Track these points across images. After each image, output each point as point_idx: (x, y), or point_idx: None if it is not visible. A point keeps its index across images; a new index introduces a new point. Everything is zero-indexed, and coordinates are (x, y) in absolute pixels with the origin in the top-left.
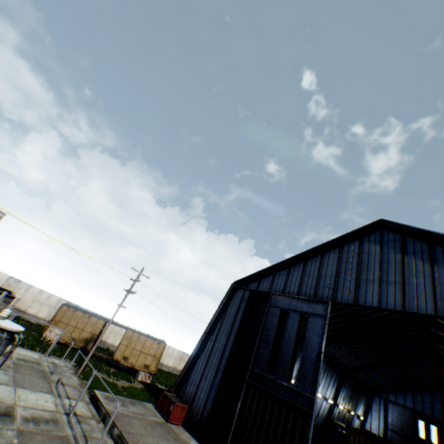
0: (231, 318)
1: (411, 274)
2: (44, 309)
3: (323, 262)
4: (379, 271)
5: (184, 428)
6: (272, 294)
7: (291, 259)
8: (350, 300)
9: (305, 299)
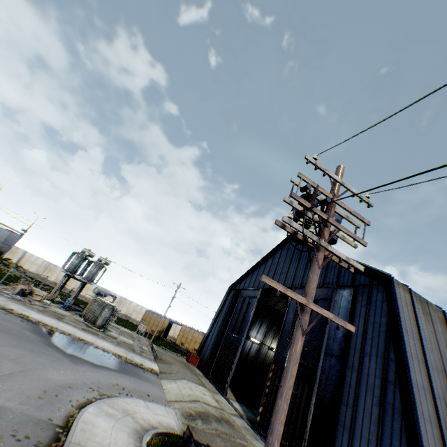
0: (226, 308)
1: (291, 266)
2: (139, 315)
3: (266, 266)
4: (282, 267)
5: (198, 368)
6: (243, 290)
7: (254, 267)
8: (268, 286)
9: (253, 289)
